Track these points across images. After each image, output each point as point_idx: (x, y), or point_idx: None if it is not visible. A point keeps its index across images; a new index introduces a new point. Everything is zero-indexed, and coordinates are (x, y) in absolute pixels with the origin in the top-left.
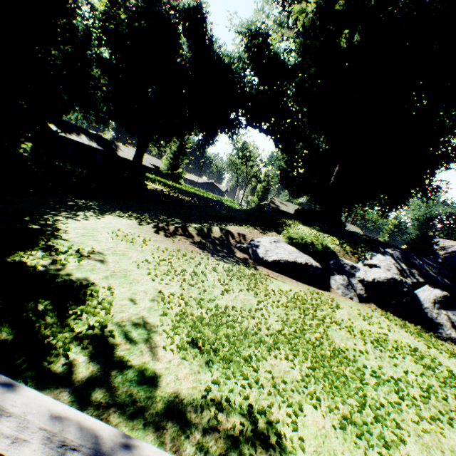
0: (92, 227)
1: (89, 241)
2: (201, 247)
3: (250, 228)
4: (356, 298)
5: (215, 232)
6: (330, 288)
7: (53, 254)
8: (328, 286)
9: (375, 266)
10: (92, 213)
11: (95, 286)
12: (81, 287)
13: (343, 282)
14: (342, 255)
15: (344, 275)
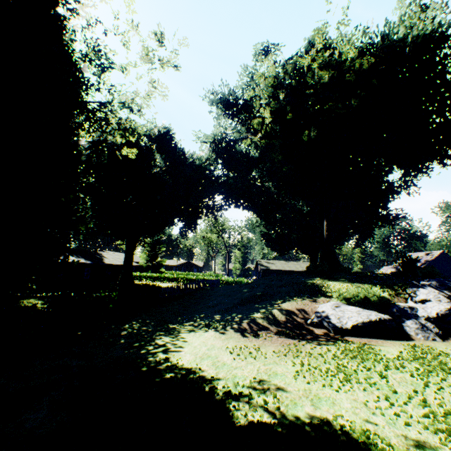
0: (203, 354)
1: (235, 371)
2: (289, 336)
3: (298, 300)
4: (437, 337)
5: (278, 315)
6: (409, 335)
7: (246, 400)
8: (407, 335)
9: (426, 300)
10: (166, 337)
11: (328, 419)
12: (330, 426)
13: (417, 325)
14: (390, 299)
15: (412, 318)
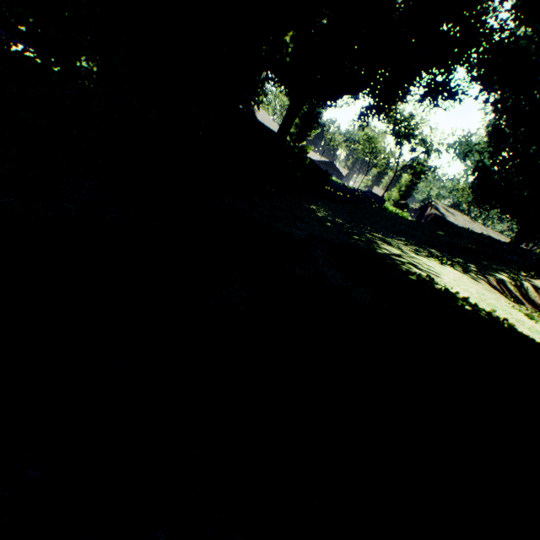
0: (480, 298)
1: None
2: None
3: None
4: None
5: (529, 292)
6: None
7: None
8: None
9: None
10: (389, 246)
11: None
12: None
13: None
14: None
15: None
